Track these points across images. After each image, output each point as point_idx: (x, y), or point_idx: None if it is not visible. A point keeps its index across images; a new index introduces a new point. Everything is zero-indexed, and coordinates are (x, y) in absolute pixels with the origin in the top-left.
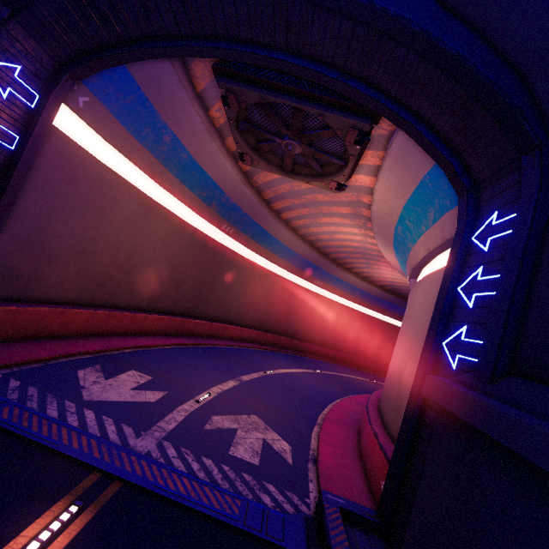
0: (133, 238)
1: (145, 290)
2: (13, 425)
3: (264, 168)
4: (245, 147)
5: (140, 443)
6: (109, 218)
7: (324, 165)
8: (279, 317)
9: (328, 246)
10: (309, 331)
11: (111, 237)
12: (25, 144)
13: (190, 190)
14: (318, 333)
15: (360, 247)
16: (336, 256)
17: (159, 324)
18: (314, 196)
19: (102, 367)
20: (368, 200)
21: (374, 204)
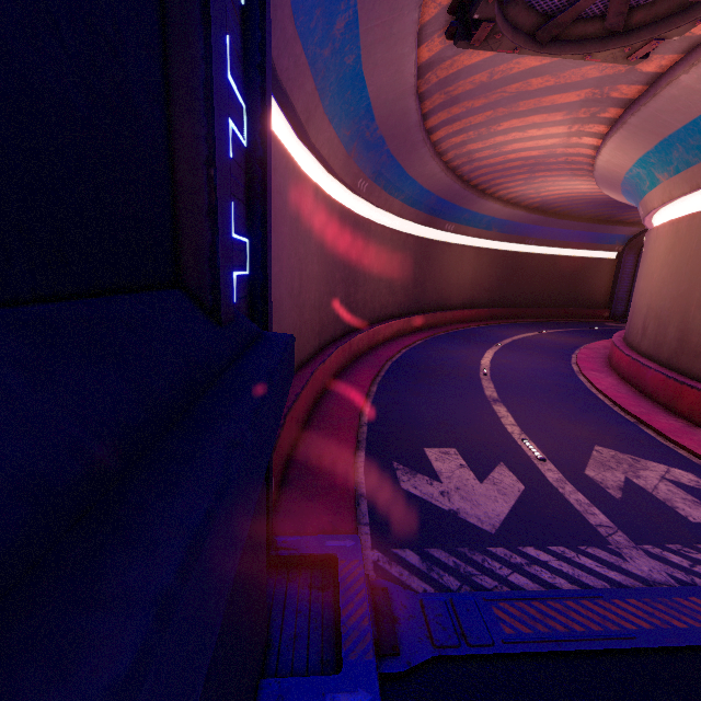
0: (297, 253)
1: (315, 324)
2: (554, 638)
3: (504, 46)
4: (495, 5)
5: (640, 566)
6: (281, 231)
7: (636, 8)
8: (416, 292)
9: (479, 168)
10: (447, 296)
11: (286, 264)
12: (261, 123)
13: (335, 133)
14: (456, 294)
15: (539, 156)
16: (482, 179)
17: (337, 361)
18: (524, 84)
19: (402, 464)
20: (659, 65)
21: (694, 70)
